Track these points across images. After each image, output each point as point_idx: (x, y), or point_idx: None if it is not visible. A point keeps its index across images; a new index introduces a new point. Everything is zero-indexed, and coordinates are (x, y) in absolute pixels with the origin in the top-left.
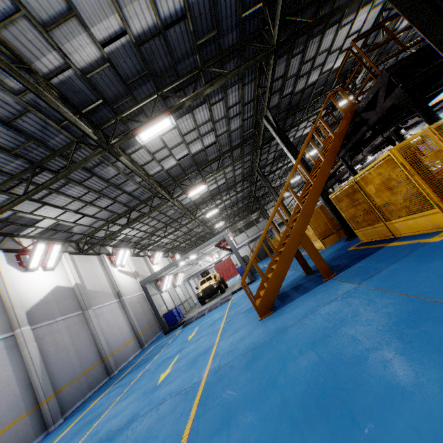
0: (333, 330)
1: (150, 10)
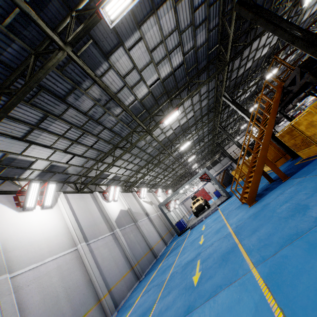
0: (294, 195)
1: (169, 66)
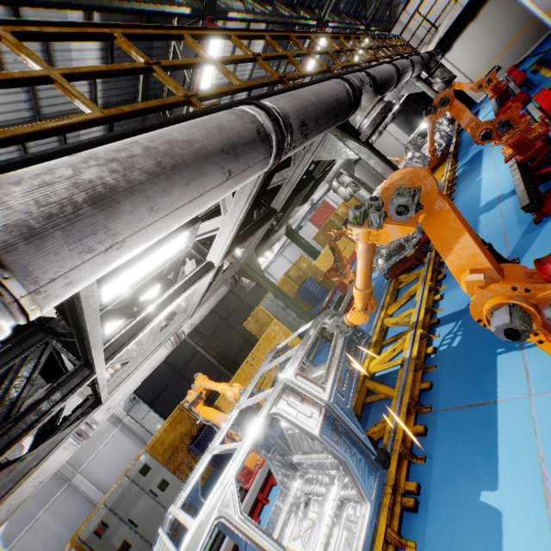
0: None
1: None
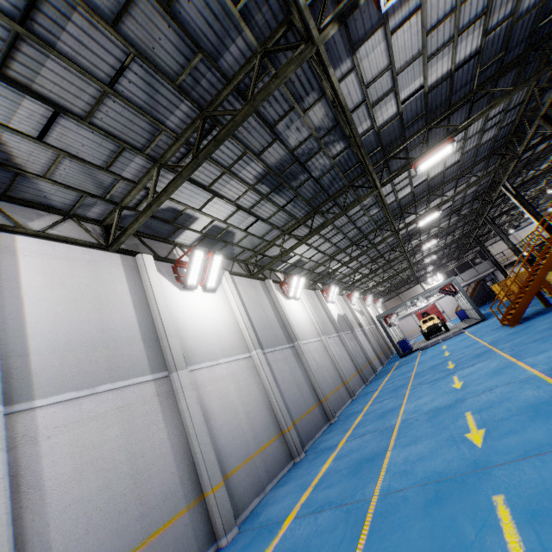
0: None
1: (442, 167)
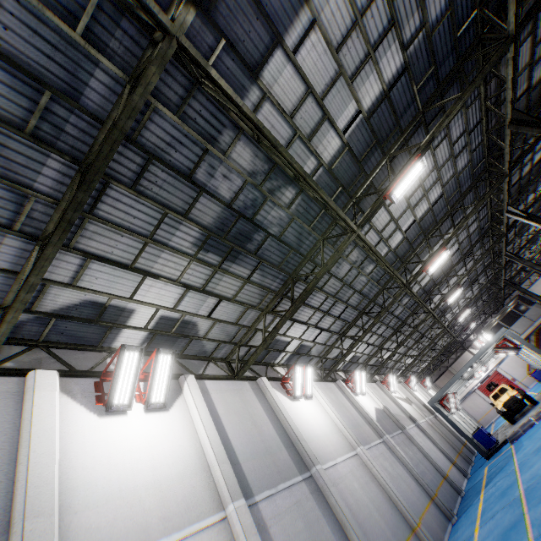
0: None
1: (426, 204)
